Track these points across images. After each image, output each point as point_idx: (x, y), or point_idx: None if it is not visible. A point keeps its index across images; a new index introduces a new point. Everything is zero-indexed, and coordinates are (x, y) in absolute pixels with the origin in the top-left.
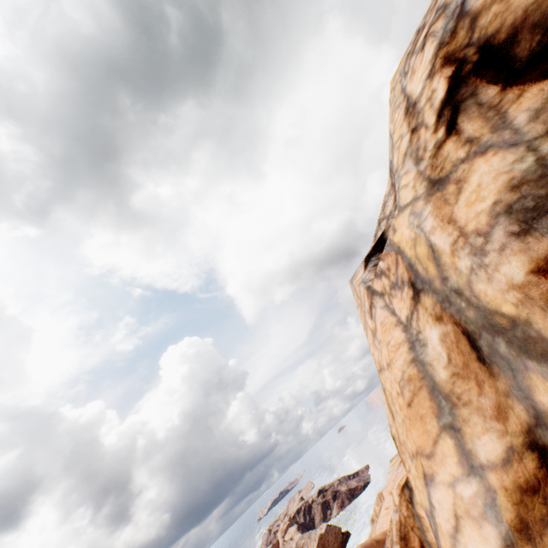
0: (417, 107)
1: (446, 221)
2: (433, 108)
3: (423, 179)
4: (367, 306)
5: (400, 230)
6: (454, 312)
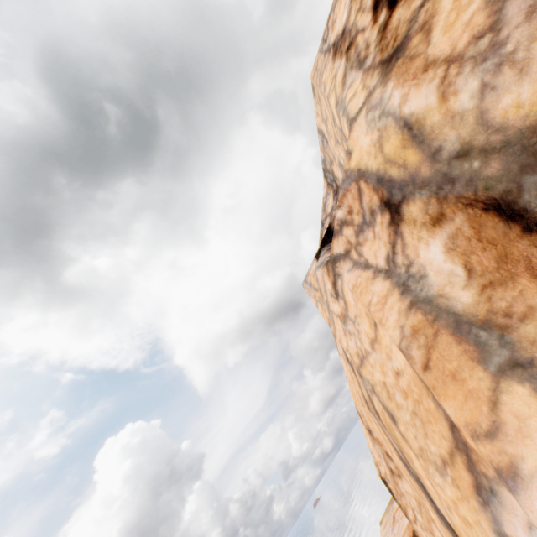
0: (347, 28)
1: (421, 72)
2: (366, 10)
3: (374, 70)
4: (330, 286)
5: (357, 146)
6: (462, 190)
